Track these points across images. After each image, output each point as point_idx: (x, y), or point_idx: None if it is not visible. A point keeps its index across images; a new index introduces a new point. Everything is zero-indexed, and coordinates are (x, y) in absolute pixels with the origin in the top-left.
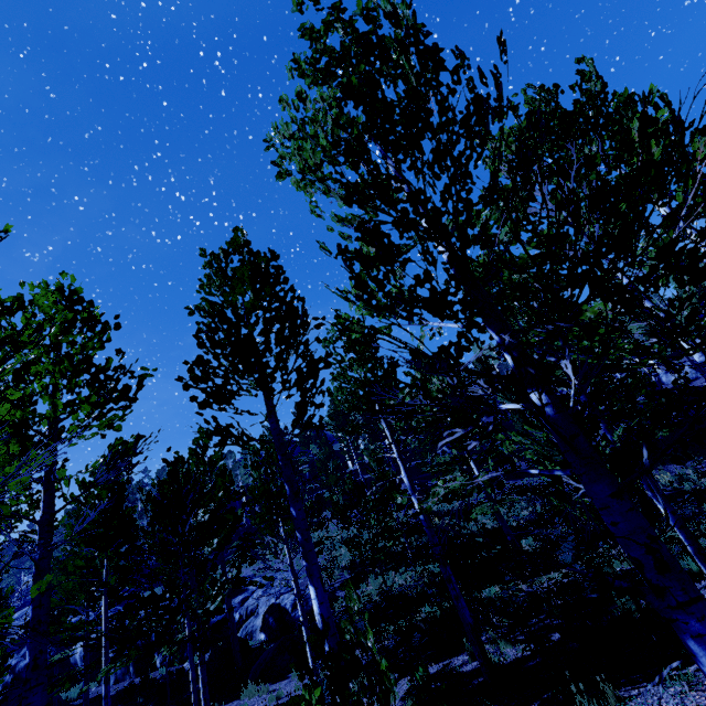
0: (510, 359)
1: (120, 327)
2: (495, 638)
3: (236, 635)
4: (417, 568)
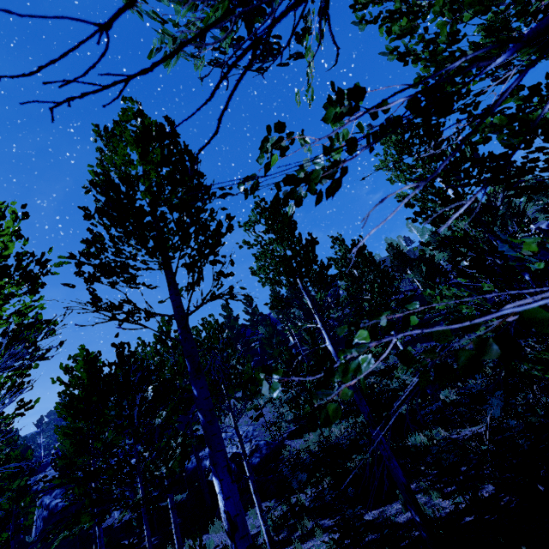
0: None
1: (28, 216)
2: (427, 488)
3: (205, 480)
4: (350, 419)
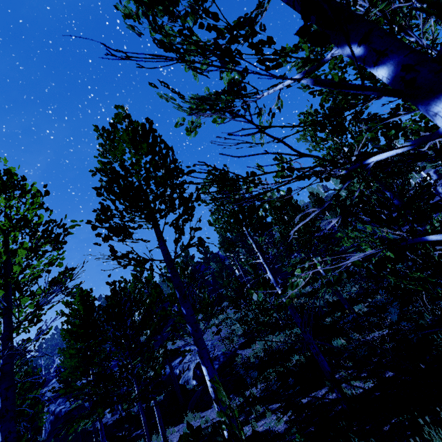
0: (387, 69)
1: (49, 193)
2: (346, 376)
3: (177, 384)
4: (286, 331)
